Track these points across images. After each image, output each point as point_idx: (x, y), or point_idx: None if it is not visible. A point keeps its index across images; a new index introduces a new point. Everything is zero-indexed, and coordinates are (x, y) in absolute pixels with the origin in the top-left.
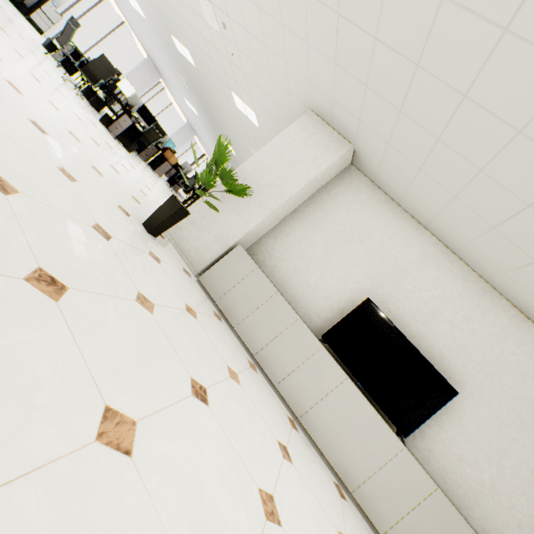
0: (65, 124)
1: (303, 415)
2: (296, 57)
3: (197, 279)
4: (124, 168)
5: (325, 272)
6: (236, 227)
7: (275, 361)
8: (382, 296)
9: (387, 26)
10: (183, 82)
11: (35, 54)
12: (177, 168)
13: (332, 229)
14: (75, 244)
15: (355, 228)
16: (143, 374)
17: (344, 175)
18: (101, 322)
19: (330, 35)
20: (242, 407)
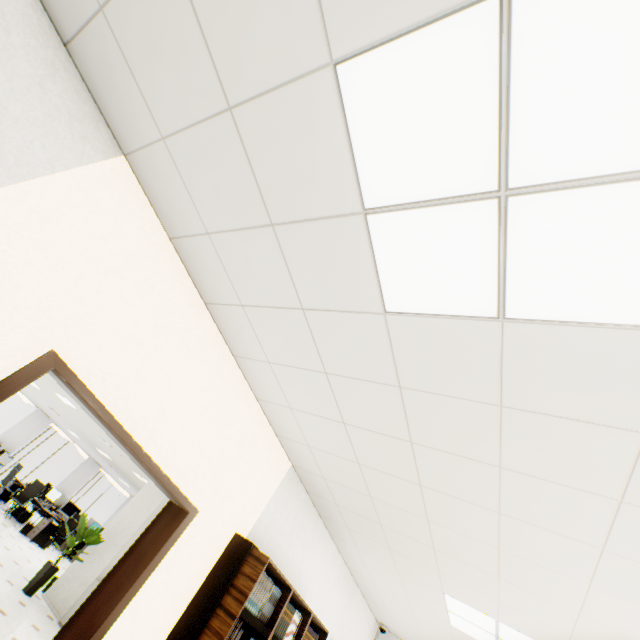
0: None
1: None
2: None
3: (59, 621)
4: (28, 561)
5: None
6: (98, 567)
7: None
8: None
9: None
10: (113, 468)
11: None
12: None
13: None
14: None
15: None
16: None
17: None
18: None
19: None
20: None
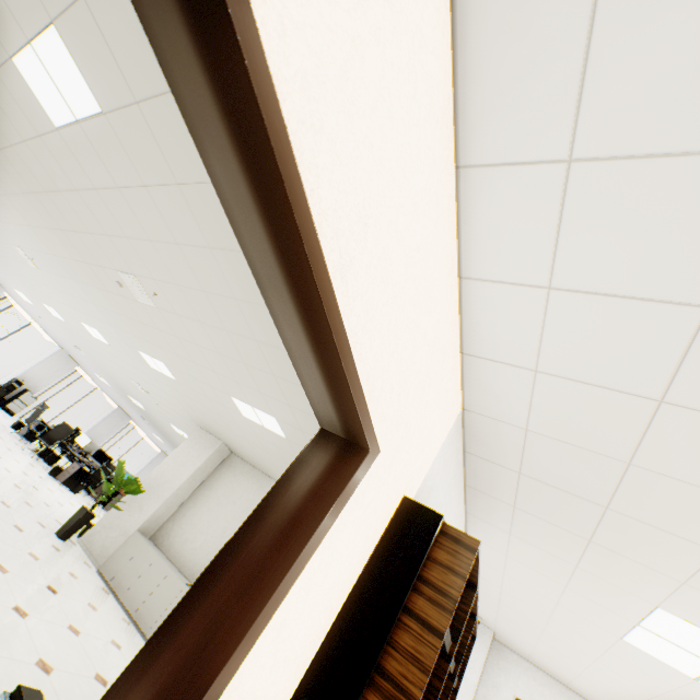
0: (13, 480)
1: None
2: (179, 404)
3: (98, 570)
4: (59, 504)
5: (209, 534)
6: (138, 519)
7: (149, 613)
8: None
9: (190, 395)
10: (145, 420)
11: (3, 437)
12: None
13: (216, 500)
14: (2, 527)
15: (231, 494)
16: (19, 567)
17: (226, 461)
18: (5, 549)
19: (181, 397)
20: (87, 613)
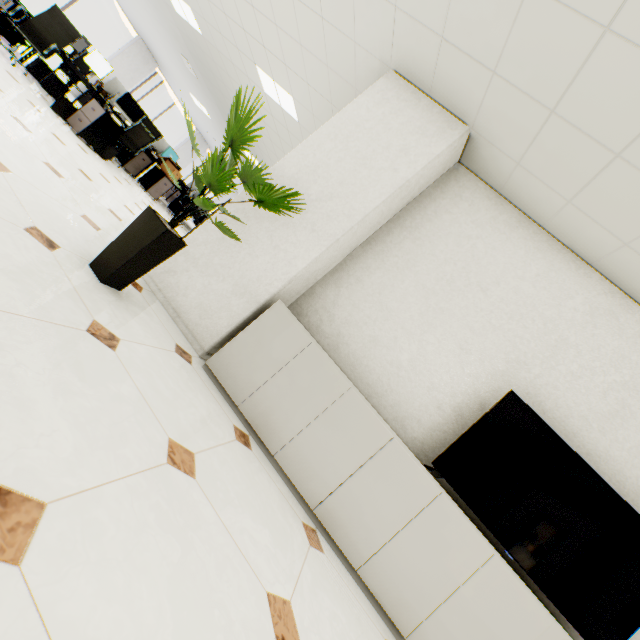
0: None
1: (414, 632)
2: None
3: (203, 364)
4: (82, 175)
5: (426, 343)
6: (272, 268)
7: (355, 521)
8: (527, 384)
9: None
10: (186, 66)
11: None
12: (181, 187)
13: (433, 269)
14: None
15: (471, 267)
16: None
17: (447, 181)
18: None
19: None
20: None
